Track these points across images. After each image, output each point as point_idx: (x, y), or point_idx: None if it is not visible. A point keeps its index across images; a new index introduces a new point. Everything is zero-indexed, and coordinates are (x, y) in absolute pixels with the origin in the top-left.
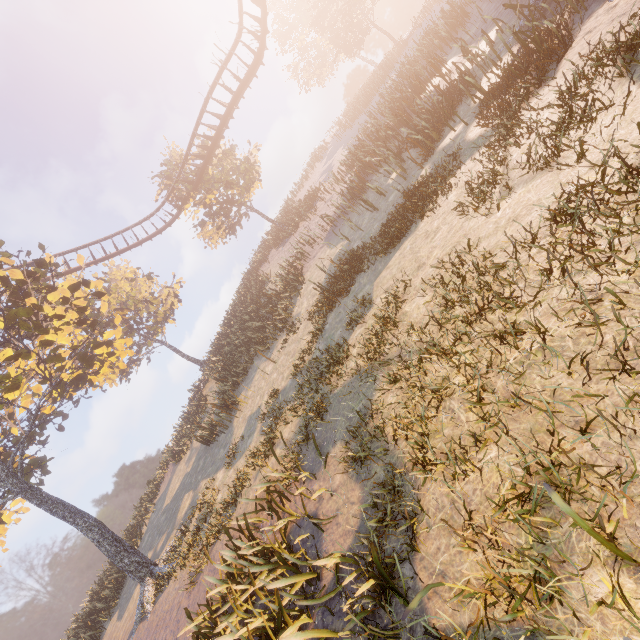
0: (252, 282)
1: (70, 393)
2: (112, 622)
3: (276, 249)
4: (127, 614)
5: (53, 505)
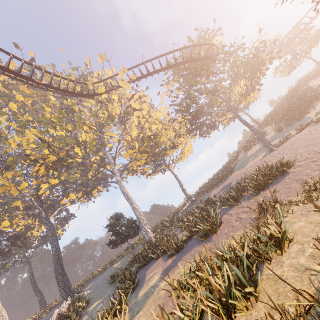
0: (295, 93)
1: (243, 100)
2: (235, 172)
3: (314, 79)
4: (249, 164)
5: (244, 120)
